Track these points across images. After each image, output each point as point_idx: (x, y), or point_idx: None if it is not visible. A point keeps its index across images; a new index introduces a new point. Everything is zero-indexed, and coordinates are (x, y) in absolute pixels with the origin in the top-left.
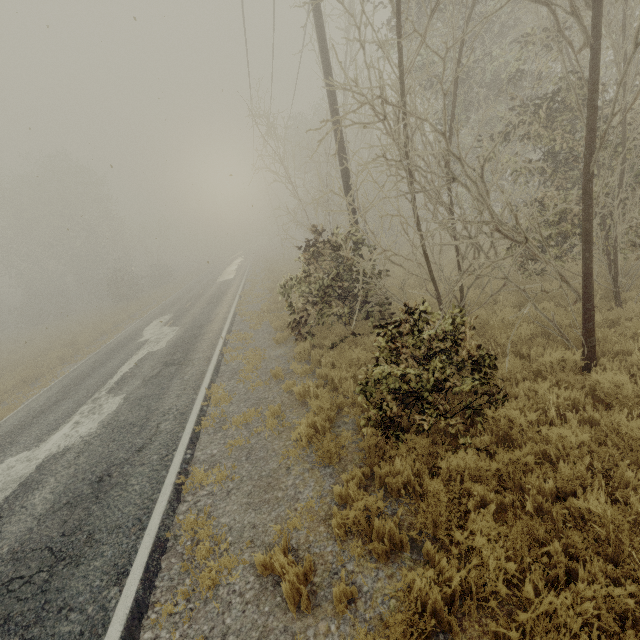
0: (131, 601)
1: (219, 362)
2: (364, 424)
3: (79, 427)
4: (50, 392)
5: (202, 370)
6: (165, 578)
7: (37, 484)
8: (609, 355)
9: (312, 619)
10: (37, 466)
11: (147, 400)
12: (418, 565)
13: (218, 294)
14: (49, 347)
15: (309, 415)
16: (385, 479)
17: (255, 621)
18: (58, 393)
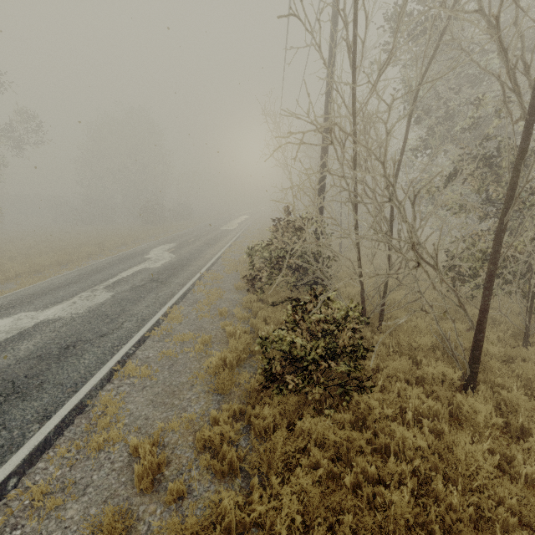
0: (42, 437)
1: (188, 290)
2: (260, 371)
3: (74, 306)
4: (70, 275)
5: (173, 292)
6: (72, 431)
7: (29, 336)
8: (489, 385)
9: (148, 499)
10: (35, 324)
11: (126, 302)
12: (242, 492)
13: (216, 238)
14: (85, 243)
15: (224, 351)
16: (251, 418)
17: (111, 484)
18: (74, 278)
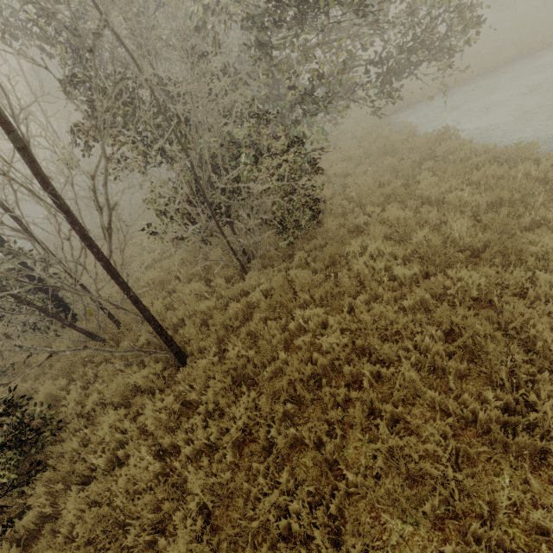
0: None
1: None
2: None
3: None
4: None
5: None
6: None
7: None
8: (195, 353)
9: None
10: None
11: None
12: None
13: None
14: None
15: None
16: None
17: None
18: None
